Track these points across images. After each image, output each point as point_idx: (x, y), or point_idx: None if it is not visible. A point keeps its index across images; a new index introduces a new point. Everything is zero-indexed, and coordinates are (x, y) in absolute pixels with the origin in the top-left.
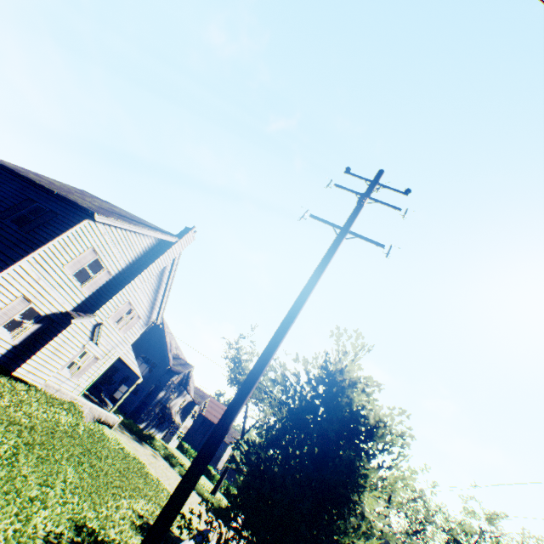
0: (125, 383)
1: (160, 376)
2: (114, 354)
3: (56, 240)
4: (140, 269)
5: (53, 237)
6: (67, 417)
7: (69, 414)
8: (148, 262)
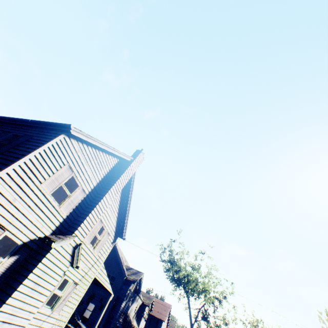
0: (91, 301)
1: (119, 287)
2: (90, 276)
3: (32, 155)
4: (108, 186)
5: (29, 152)
6: None
7: None
8: (113, 179)
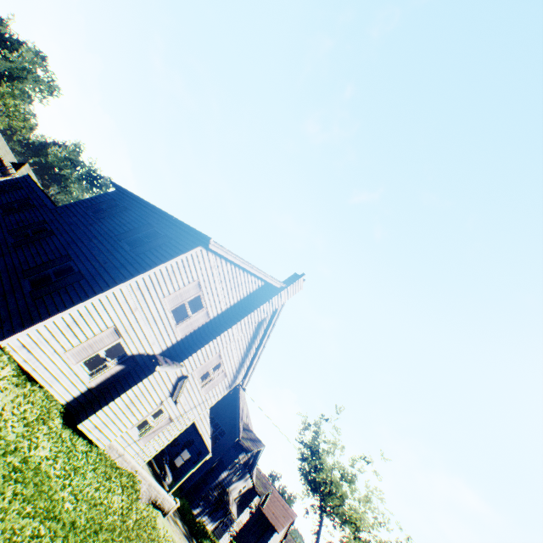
0: (188, 448)
1: (226, 448)
2: (189, 417)
3: (164, 265)
4: (240, 315)
5: (162, 261)
6: (121, 498)
7: (124, 493)
8: (249, 308)
